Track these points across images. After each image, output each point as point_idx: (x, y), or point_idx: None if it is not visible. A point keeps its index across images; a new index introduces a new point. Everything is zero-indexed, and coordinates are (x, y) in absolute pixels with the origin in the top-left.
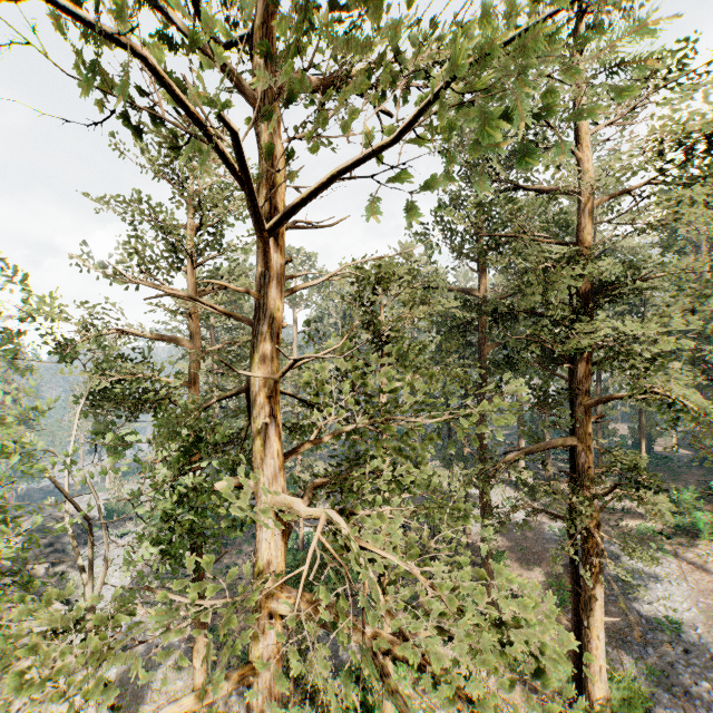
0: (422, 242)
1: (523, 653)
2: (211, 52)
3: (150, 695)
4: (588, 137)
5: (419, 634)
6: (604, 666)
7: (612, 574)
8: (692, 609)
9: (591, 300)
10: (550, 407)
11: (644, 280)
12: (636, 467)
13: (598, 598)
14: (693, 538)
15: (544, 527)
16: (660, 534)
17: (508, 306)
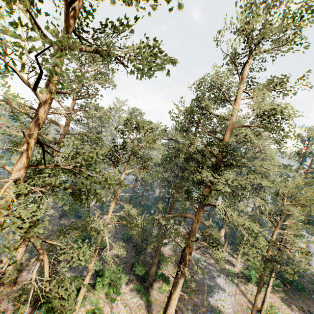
0: (175, 121)
1: (24, 233)
2: (40, 28)
3: (3, 258)
4: (238, 100)
5: (49, 242)
6: (173, 312)
7: (208, 283)
8: (231, 308)
9: (218, 163)
10: (189, 200)
11: (240, 162)
12: (211, 235)
13: (180, 283)
14: (248, 282)
15: (192, 255)
16: (235, 274)
17: (189, 156)
